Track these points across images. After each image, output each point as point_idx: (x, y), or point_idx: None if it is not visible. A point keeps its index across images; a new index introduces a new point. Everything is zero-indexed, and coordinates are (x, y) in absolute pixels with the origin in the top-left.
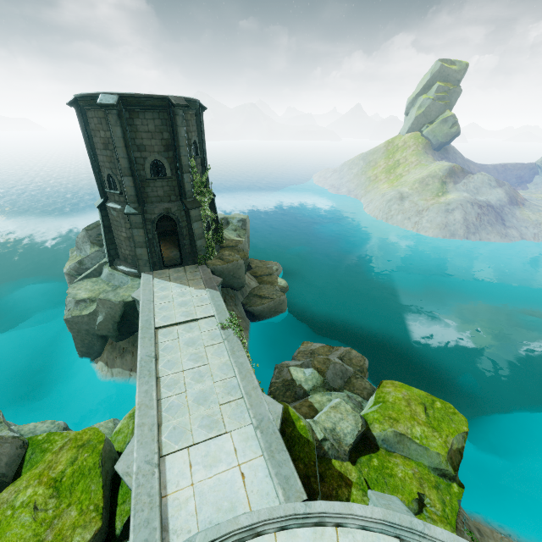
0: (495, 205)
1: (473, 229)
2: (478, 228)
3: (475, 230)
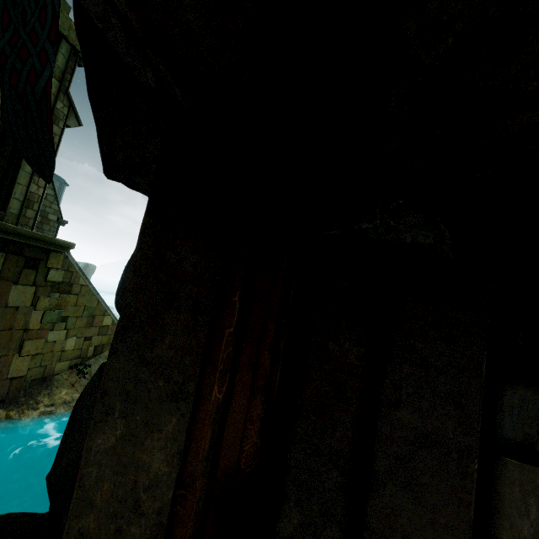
0: None
1: None
2: None
3: None
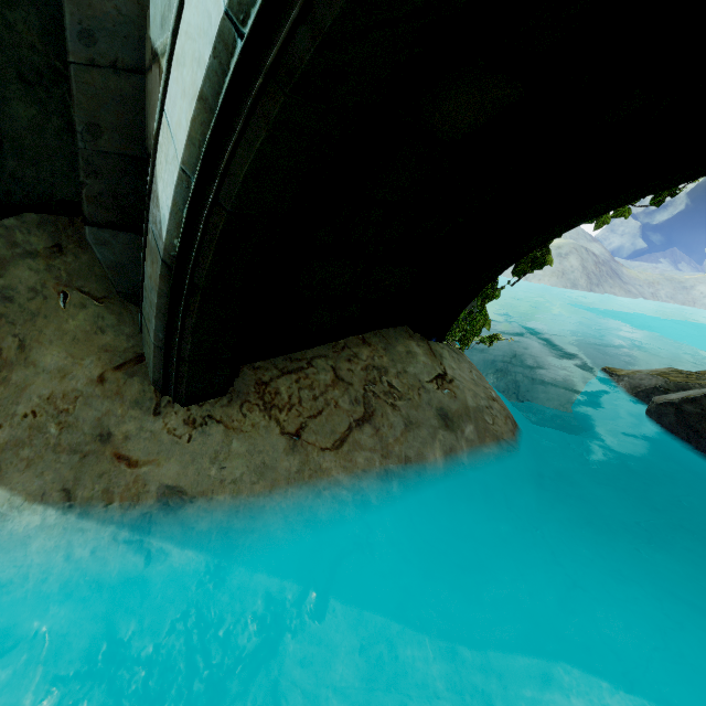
0: (602, 258)
1: (596, 280)
2: (600, 279)
3: (598, 281)
